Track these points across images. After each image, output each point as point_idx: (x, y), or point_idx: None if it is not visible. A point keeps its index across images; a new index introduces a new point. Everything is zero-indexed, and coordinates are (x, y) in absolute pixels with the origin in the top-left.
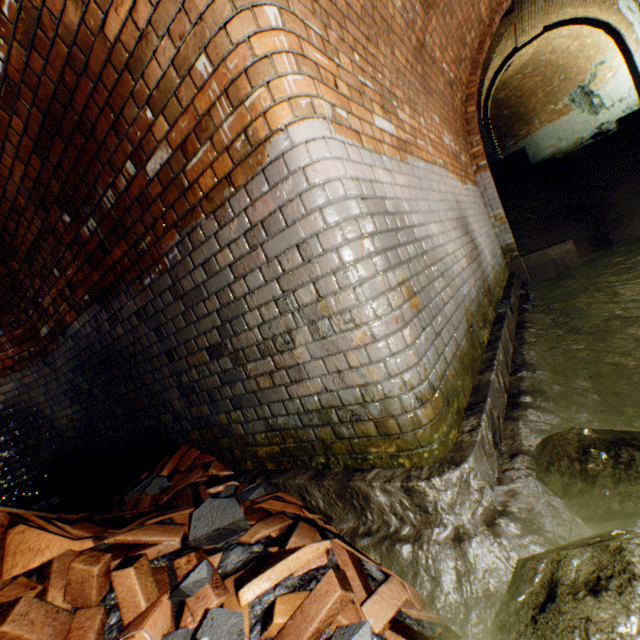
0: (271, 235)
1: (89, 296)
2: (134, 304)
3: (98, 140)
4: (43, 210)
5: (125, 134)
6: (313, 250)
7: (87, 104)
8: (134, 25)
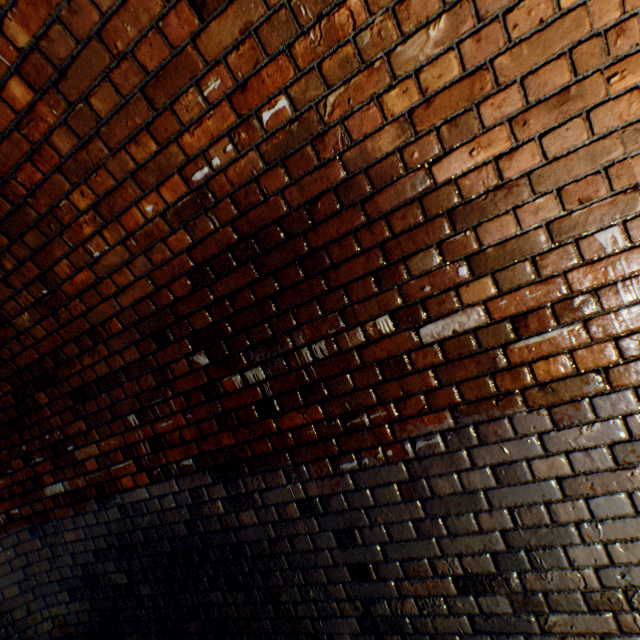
0: None
1: (194, 461)
2: (301, 489)
3: (332, 281)
4: (154, 341)
5: (396, 284)
6: None
7: (338, 238)
8: (494, 171)
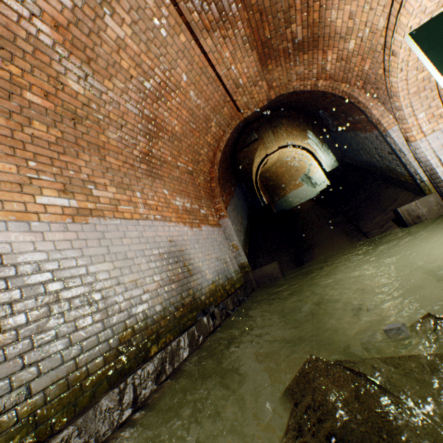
0: None
1: None
2: None
3: None
4: None
5: None
6: None
7: None
8: None
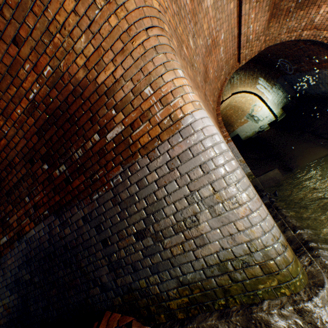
0: (183, 162)
1: (48, 211)
2: (82, 212)
3: (79, 125)
4: (30, 163)
5: (97, 121)
6: (210, 167)
7: (77, 110)
8: (113, 77)
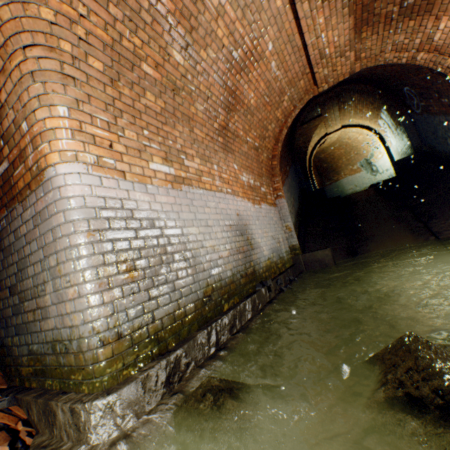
0: (43, 221)
1: None
2: None
3: None
4: None
5: None
6: (58, 234)
7: None
8: (0, 100)
